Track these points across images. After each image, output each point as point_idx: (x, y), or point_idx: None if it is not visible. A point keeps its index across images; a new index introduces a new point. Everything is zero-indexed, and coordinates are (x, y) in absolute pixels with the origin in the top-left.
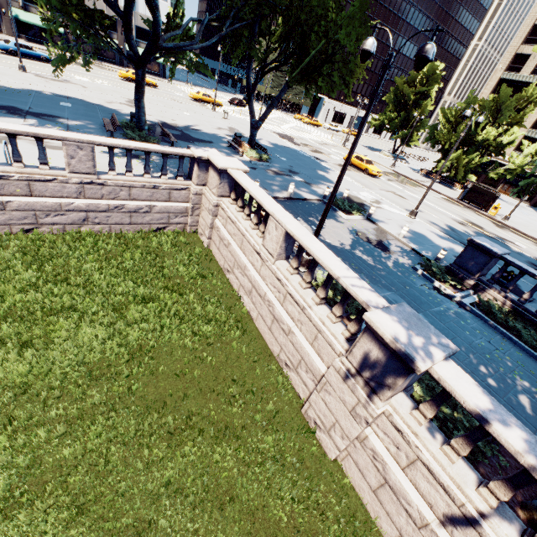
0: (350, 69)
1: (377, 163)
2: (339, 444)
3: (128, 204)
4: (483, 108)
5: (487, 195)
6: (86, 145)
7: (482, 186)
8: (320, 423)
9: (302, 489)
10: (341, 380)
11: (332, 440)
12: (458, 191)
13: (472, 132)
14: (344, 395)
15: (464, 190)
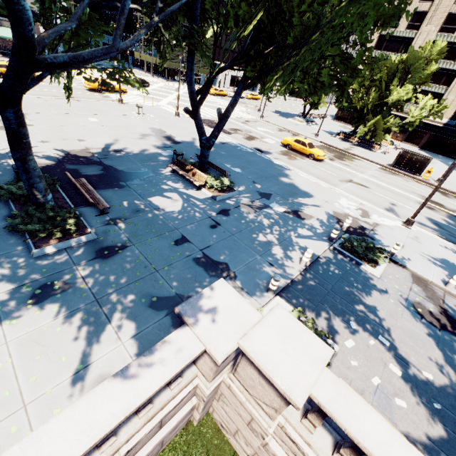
0: (351, 64)
1: (302, 135)
2: None
3: None
4: (391, 70)
5: (418, 159)
6: None
7: (412, 152)
8: None
9: None
10: None
11: None
12: (377, 152)
13: (384, 95)
14: None
15: (397, 158)
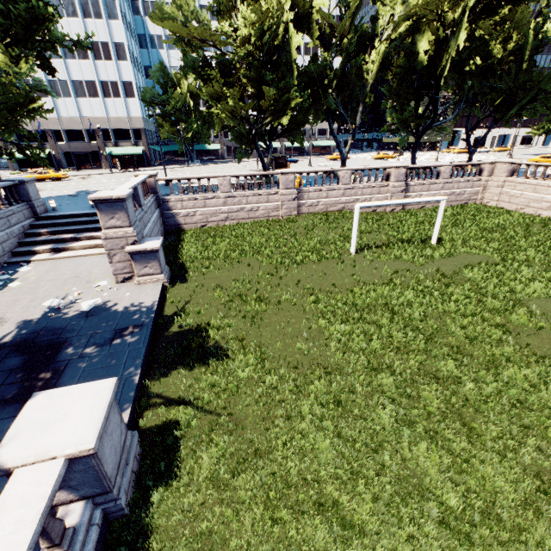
0: (550, 100)
1: None
2: None
3: (457, 191)
4: None
5: None
6: (449, 167)
7: None
8: None
9: None
10: None
11: None
12: None
13: None
14: None
15: None
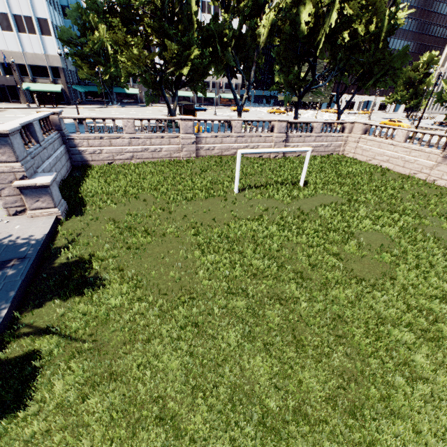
0: (397, 76)
1: None
2: (446, 178)
3: (325, 143)
4: None
5: None
6: (320, 123)
7: None
8: (436, 178)
9: (437, 188)
10: (444, 158)
11: (442, 180)
12: None
13: None
14: (446, 162)
15: None
